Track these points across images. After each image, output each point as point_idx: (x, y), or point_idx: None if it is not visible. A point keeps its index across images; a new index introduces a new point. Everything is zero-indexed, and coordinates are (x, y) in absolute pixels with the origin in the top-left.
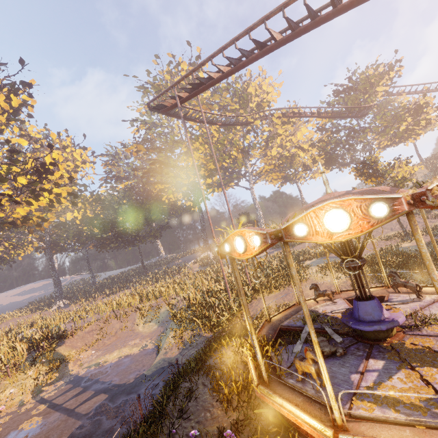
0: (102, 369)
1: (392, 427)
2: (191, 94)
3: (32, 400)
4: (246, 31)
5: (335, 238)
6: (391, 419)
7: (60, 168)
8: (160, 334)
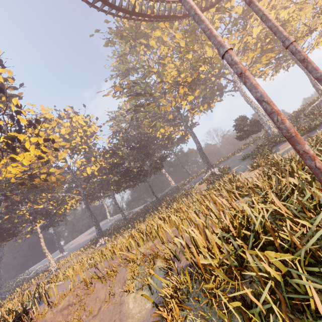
0: None
1: None
2: None
3: None
4: None
5: None
6: None
7: (23, 113)
8: None
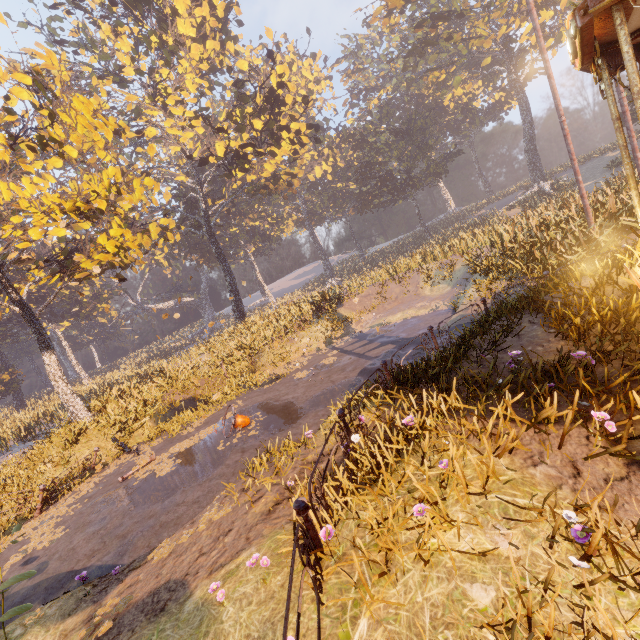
0: (386, 328)
1: None
2: None
3: (326, 348)
4: None
5: None
6: None
7: (289, 87)
8: (455, 295)
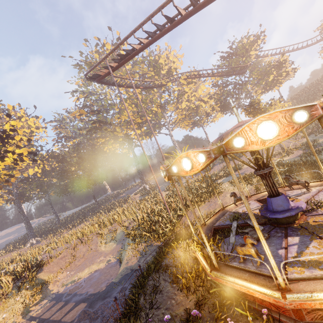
0: (77, 284)
1: (322, 281)
2: (119, 64)
3: (23, 319)
4: (159, 9)
5: (267, 144)
6: (319, 276)
7: (19, 132)
8: (119, 250)
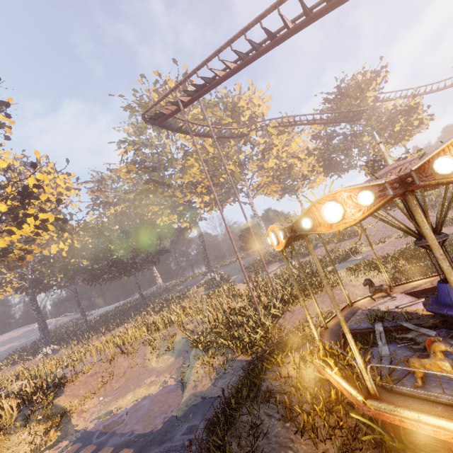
0: (116, 418)
1: None
2: (193, 97)
3: None
4: (257, 19)
5: None
6: None
7: (46, 189)
8: (180, 366)
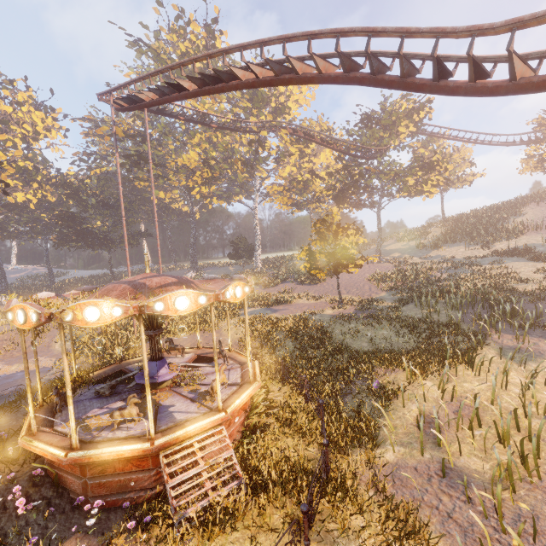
0: None
1: (56, 436)
2: (131, 107)
3: None
4: (157, 72)
5: (22, 326)
6: (67, 433)
7: None
8: None
